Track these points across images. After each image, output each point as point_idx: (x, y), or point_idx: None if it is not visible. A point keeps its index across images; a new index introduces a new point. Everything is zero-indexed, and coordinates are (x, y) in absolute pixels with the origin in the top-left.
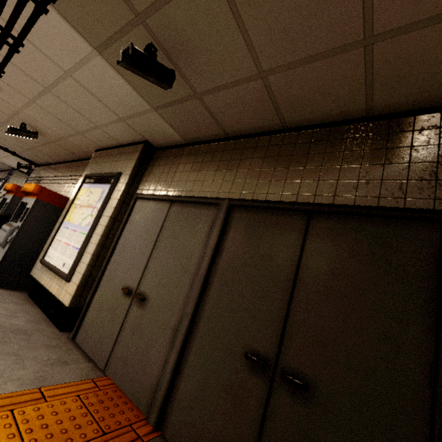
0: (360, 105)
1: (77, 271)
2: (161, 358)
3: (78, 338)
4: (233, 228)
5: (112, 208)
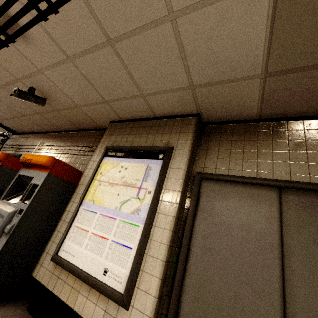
0: None
1: (141, 289)
2: None
3: None
4: None
5: (176, 191)
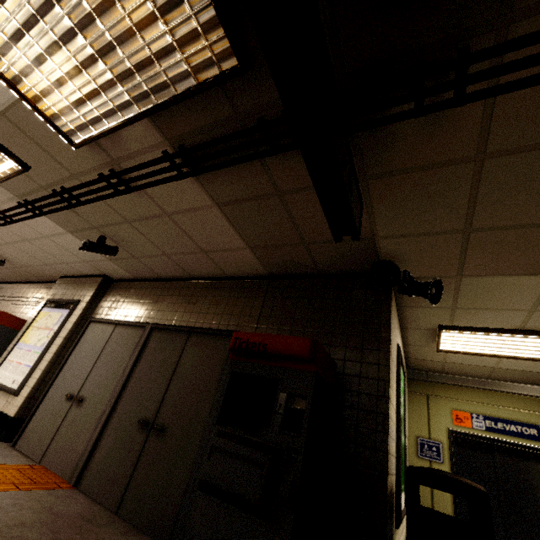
0: (220, 272)
1: (27, 386)
2: (87, 439)
3: (18, 444)
4: (150, 343)
5: (67, 330)
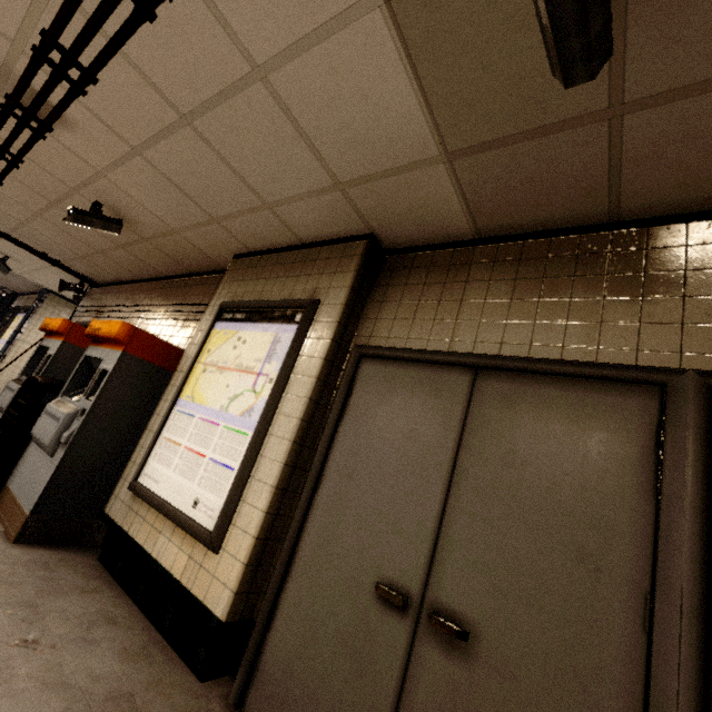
0: None
1: (237, 526)
2: None
3: (252, 706)
4: None
5: (310, 377)
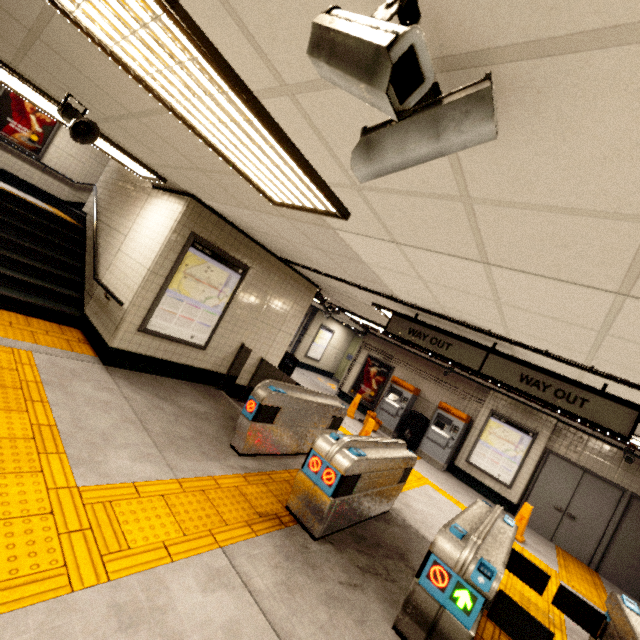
0: None
1: (516, 486)
2: (592, 547)
3: None
4: (633, 507)
5: (536, 456)
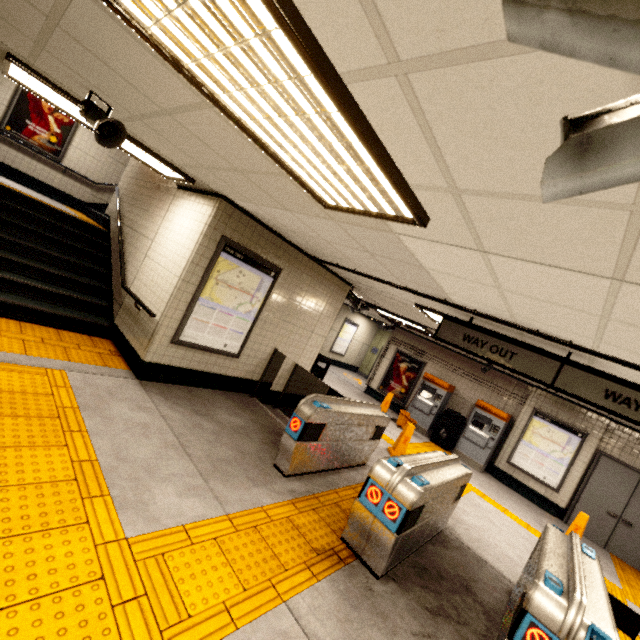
0: None
1: (564, 489)
2: None
3: (569, 524)
4: None
5: (587, 458)
